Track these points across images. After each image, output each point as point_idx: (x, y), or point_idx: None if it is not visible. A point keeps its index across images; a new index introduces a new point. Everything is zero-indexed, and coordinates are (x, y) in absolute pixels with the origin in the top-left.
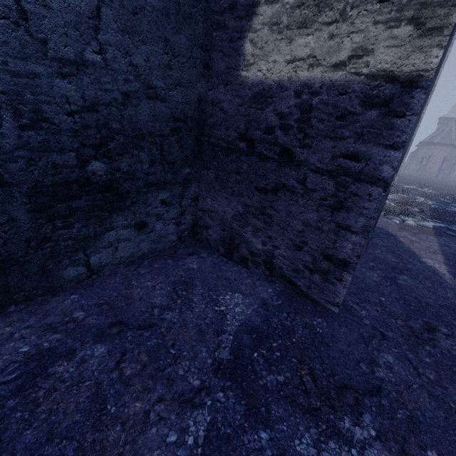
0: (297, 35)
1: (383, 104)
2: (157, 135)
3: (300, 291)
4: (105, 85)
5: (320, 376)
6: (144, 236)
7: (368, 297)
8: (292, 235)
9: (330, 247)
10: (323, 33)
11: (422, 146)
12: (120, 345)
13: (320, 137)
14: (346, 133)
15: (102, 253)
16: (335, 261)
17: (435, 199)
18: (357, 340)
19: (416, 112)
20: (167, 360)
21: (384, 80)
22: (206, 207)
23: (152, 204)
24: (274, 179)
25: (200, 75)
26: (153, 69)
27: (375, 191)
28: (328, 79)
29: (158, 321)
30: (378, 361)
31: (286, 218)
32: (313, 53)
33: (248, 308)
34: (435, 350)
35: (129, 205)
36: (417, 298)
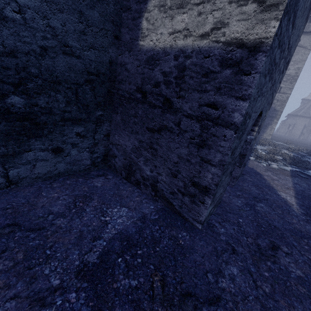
0: (176, 14)
1: (235, 64)
2: (72, 83)
3: (175, 209)
4: (24, 38)
5: (170, 283)
6: (61, 159)
7: (229, 218)
8: (170, 165)
9: (196, 176)
10: (194, 12)
11: (290, 117)
12: (4, 244)
13: (191, 90)
14: (209, 87)
15: (21, 168)
16: (199, 187)
17: (295, 152)
18: (211, 252)
19: (259, 71)
20: (39, 259)
21: (236, 46)
22: (114, 141)
23: (68, 134)
24: (159, 122)
25: (111, 43)
26: (69, 32)
27: (228, 133)
28: (197, 46)
29: (48, 225)
30: (224, 272)
31: (166, 152)
32: (187, 27)
33: (128, 219)
34: (275, 265)
35: (46, 133)
36: (268, 221)
